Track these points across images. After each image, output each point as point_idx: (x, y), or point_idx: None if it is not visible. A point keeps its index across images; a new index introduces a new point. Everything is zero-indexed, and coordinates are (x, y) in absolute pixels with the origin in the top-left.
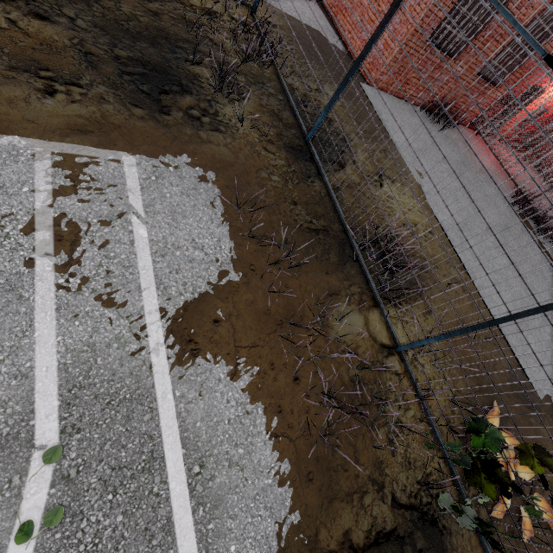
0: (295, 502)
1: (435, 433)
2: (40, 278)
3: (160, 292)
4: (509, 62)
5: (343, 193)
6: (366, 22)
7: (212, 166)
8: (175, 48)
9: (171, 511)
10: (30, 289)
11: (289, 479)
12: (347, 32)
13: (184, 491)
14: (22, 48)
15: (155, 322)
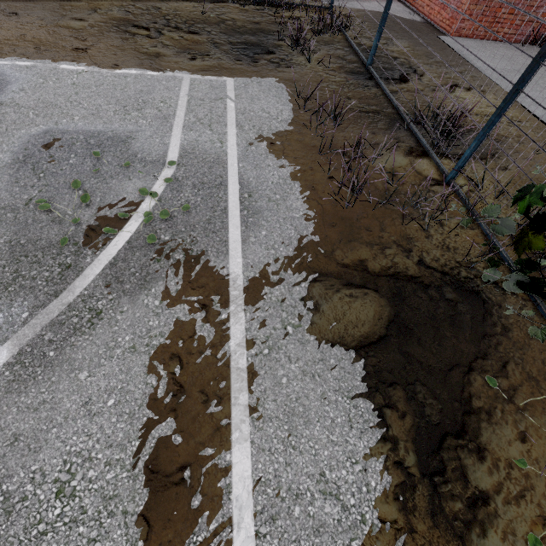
0: (317, 231)
1: (489, 237)
2: (178, 117)
3: (238, 128)
4: None
5: (401, 94)
6: None
7: (283, 81)
8: (267, 36)
9: (227, 206)
10: (173, 120)
11: (314, 220)
12: (426, 7)
13: (237, 201)
14: (184, 45)
15: (233, 138)
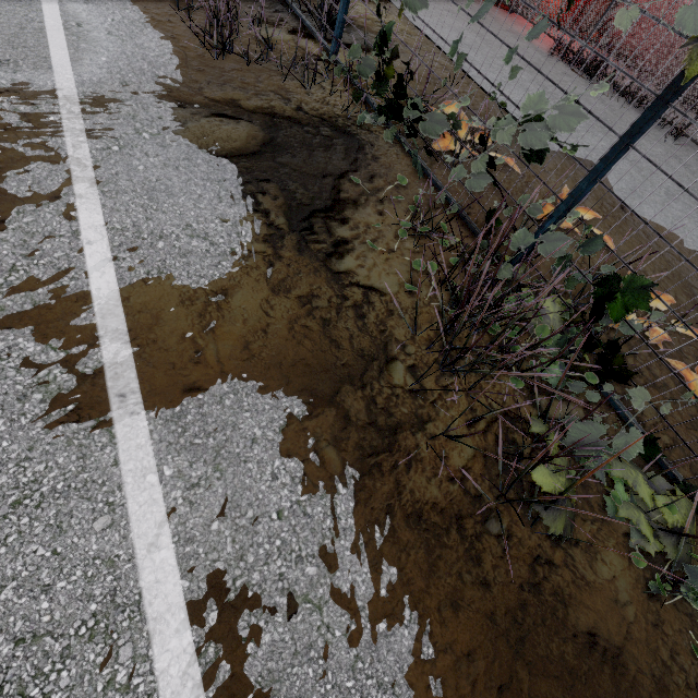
0: (179, 71)
1: (367, 99)
2: None
3: None
4: None
5: None
6: None
7: None
8: None
9: (44, 27)
10: None
11: (175, 62)
12: None
13: (59, 26)
14: None
15: None
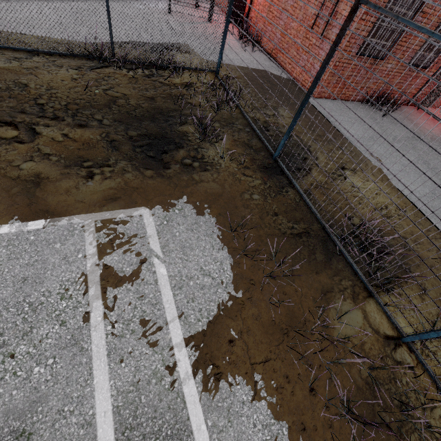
0: None
1: None
2: (94, 329)
3: (182, 322)
4: (434, 48)
5: (314, 194)
6: (302, 54)
7: (206, 200)
8: (168, 118)
9: None
10: (88, 340)
11: None
12: (288, 64)
13: None
14: (72, 151)
15: (182, 352)
